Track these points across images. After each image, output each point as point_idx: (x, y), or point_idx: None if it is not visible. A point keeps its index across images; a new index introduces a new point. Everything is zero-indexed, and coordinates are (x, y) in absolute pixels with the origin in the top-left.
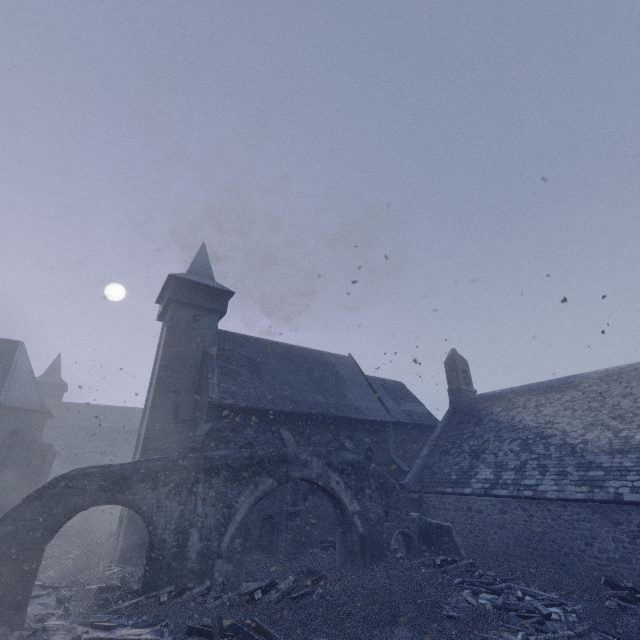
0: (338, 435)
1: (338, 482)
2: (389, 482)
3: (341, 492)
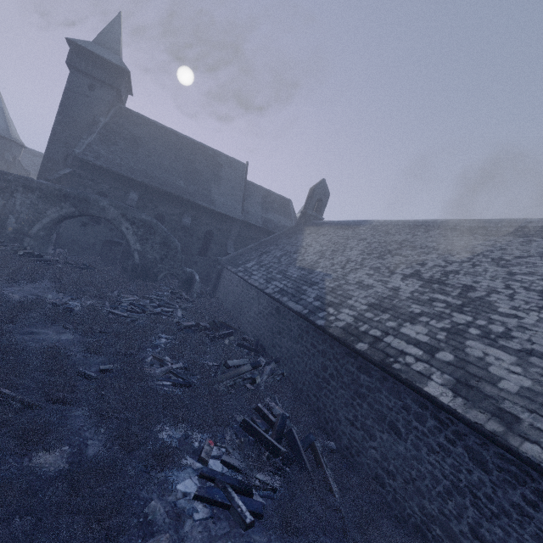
0: (184, 213)
1: (128, 229)
2: (173, 243)
3: (129, 235)
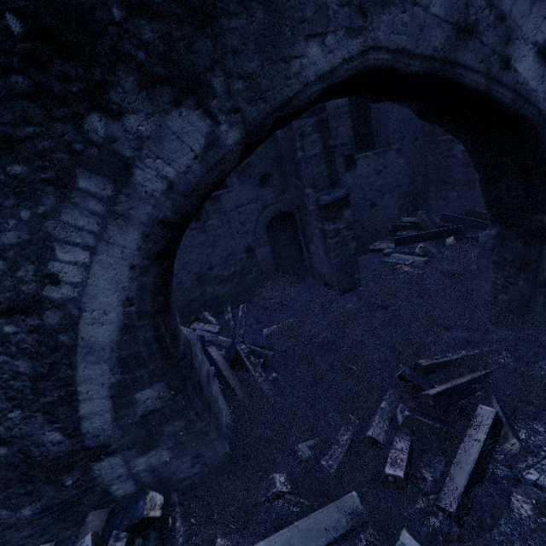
0: None
1: (545, 50)
2: None
3: None
